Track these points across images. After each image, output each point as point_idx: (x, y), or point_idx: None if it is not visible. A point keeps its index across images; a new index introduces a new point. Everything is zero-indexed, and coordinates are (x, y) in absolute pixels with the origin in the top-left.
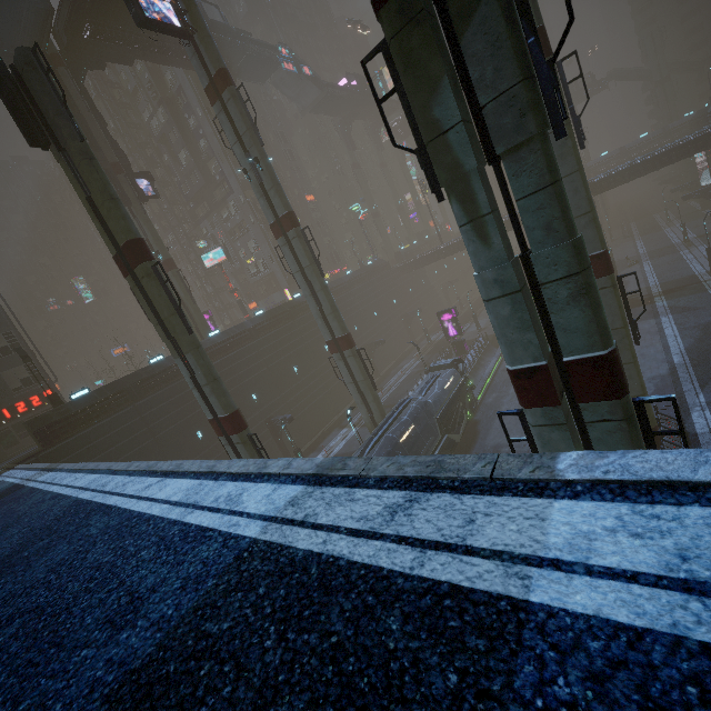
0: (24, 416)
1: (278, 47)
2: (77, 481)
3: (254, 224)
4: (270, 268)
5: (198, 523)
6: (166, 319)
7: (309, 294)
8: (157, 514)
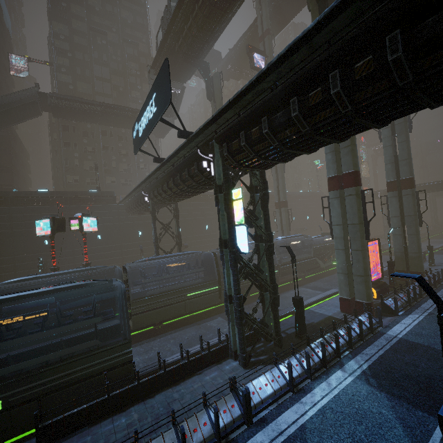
0: None
1: None
2: None
3: None
4: None
5: None
6: None
7: (275, 179)
8: None
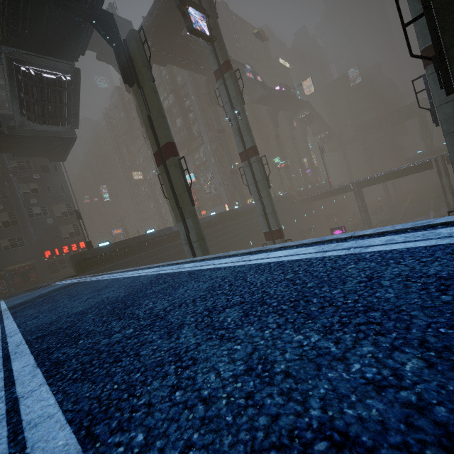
0: (66, 255)
1: (245, 64)
2: (141, 271)
3: (213, 163)
4: (218, 190)
5: (405, 247)
6: (179, 194)
7: (257, 199)
8: (303, 258)
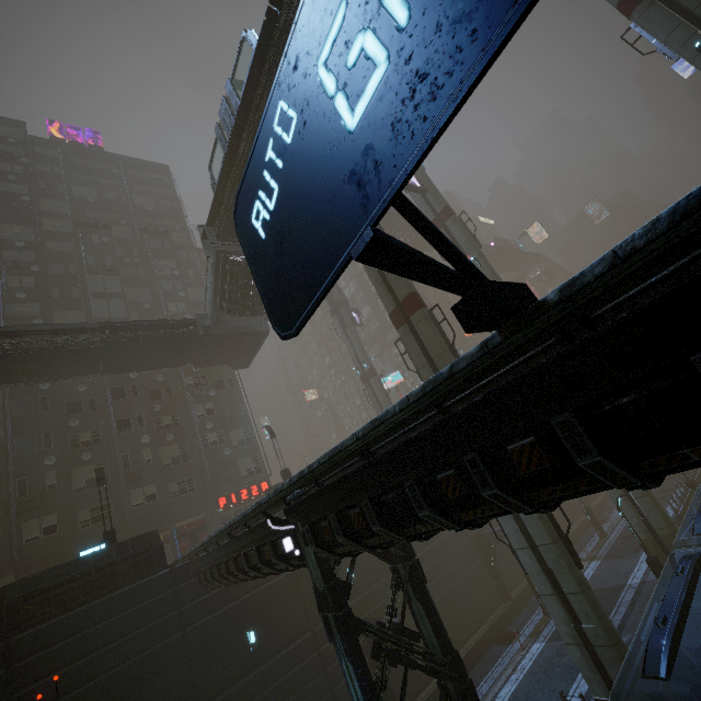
0: (244, 504)
1: None
2: None
3: None
4: None
5: None
6: (437, 356)
7: None
8: None
